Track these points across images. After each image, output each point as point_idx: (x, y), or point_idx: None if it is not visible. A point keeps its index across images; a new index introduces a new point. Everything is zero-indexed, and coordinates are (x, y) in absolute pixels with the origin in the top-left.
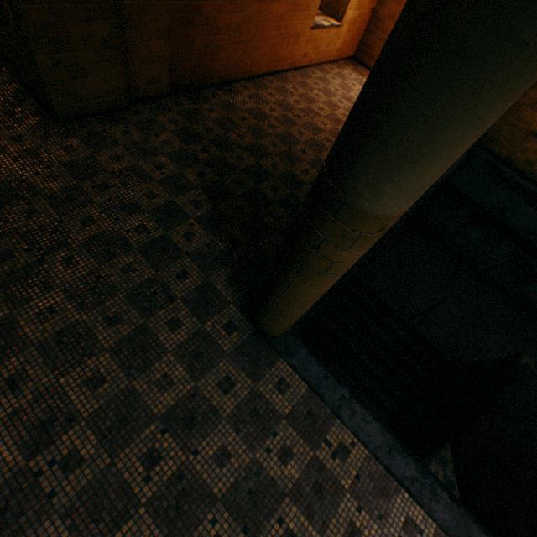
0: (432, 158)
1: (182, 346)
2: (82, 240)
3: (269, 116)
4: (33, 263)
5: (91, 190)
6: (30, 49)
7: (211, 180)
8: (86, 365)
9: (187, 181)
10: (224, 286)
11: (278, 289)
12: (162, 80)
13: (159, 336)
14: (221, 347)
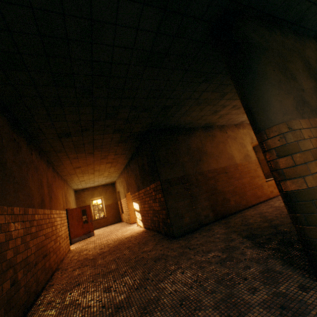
0: (269, 102)
1: (265, 301)
2: (187, 265)
3: (266, 211)
4: (167, 275)
5: (189, 250)
6: (168, 212)
7: (245, 234)
8: (197, 315)
9: (232, 238)
10: (281, 268)
11: (294, 205)
12: (210, 215)
13: (243, 297)
14: (304, 301)
